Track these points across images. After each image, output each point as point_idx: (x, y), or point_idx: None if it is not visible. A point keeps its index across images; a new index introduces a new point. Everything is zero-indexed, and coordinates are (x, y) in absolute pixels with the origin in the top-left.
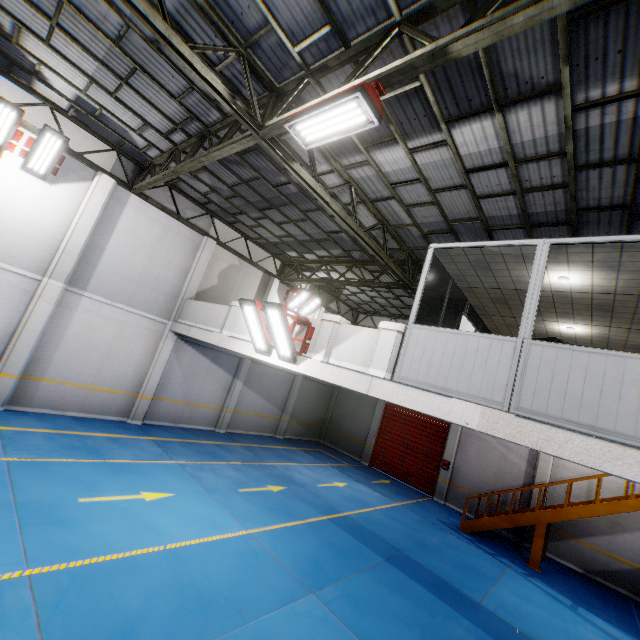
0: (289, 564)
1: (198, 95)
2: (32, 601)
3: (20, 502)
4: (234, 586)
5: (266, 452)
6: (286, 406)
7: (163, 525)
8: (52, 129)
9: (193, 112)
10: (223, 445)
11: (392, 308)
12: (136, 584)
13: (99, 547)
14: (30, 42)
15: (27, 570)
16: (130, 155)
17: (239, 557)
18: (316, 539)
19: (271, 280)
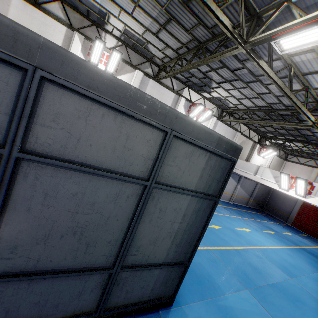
0: (303, 261)
1: (280, 104)
2: (261, 255)
3: (227, 227)
4: (295, 263)
5: (252, 214)
6: (252, 195)
7: (260, 240)
8: (210, 110)
9: (271, 106)
10: (238, 210)
11: (314, 156)
12: (274, 256)
13: (256, 244)
14: (217, 89)
15: (251, 247)
16: (220, 107)
17: (288, 255)
18: (302, 255)
19: (256, 145)
